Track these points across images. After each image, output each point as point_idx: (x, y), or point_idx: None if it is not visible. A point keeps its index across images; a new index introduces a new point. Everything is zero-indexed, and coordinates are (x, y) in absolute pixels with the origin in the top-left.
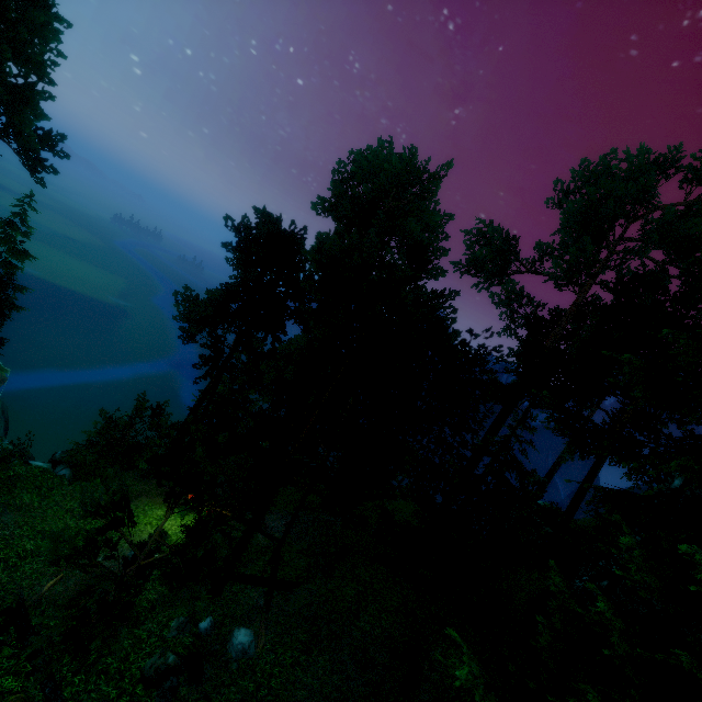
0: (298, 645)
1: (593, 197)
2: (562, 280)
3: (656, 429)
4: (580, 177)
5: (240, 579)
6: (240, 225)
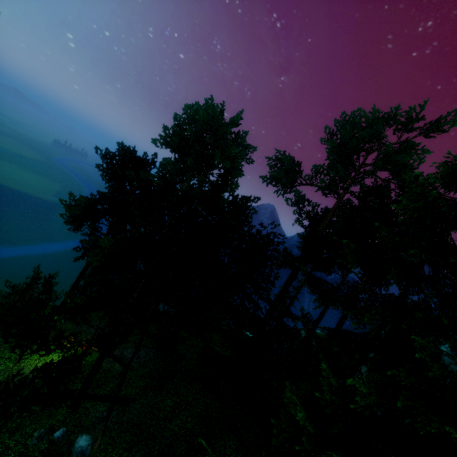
0: (124, 445)
1: (344, 138)
2: (326, 190)
3: (386, 284)
4: (340, 124)
5: (93, 398)
6: (105, 153)
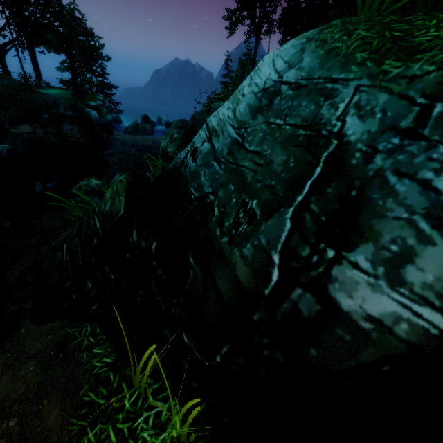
0: None
1: None
2: None
3: None
4: None
5: None
6: None
